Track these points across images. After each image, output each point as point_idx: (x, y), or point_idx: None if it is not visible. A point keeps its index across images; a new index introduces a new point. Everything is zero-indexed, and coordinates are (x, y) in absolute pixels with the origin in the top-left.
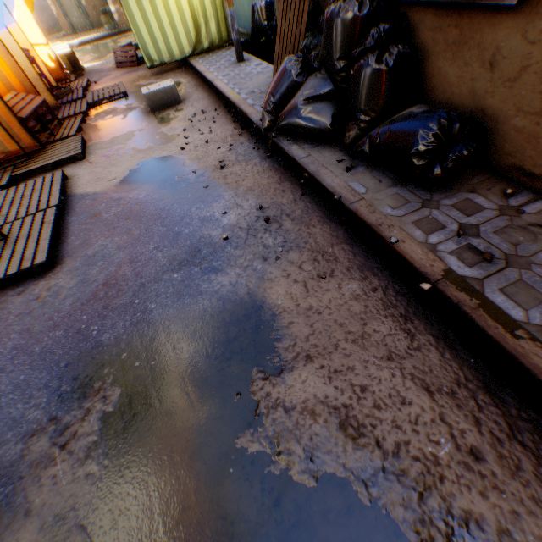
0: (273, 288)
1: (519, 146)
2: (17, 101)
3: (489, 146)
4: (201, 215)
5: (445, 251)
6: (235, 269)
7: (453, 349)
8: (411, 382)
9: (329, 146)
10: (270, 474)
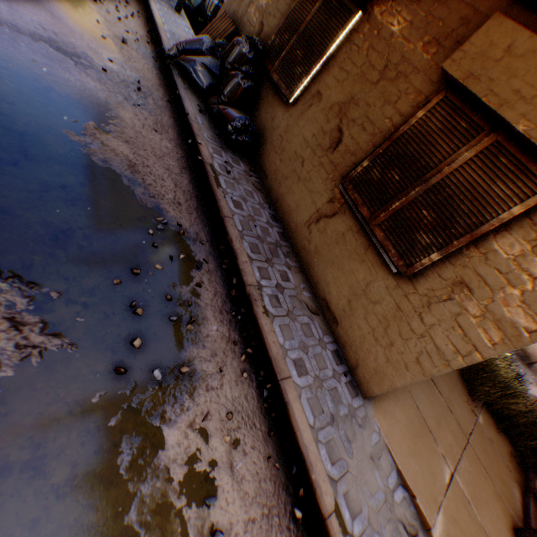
0: (124, 111)
1: (265, 157)
2: None
3: (258, 152)
4: (91, 46)
5: (216, 161)
6: (103, 86)
7: (195, 186)
8: (171, 179)
9: (198, 98)
10: (80, 150)
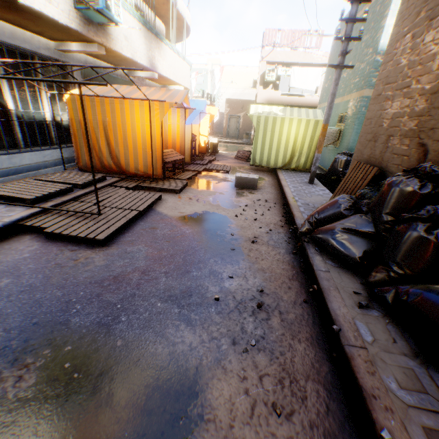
0: (221, 380)
1: None
2: (170, 153)
3: None
4: (213, 267)
5: None
6: (203, 332)
7: None
8: None
9: (350, 273)
10: None
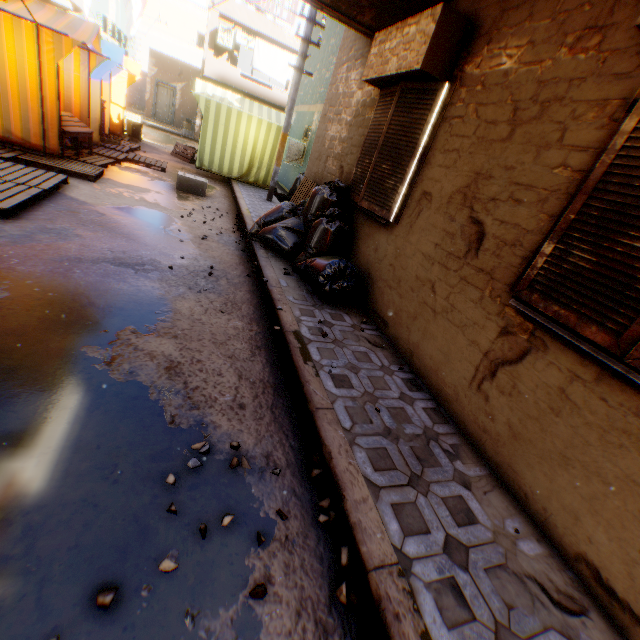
0: (182, 302)
1: (378, 298)
2: (69, 119)
3: (368, 296)
4: (163, 251)
5: (305, 325)
6: (163, 283)
7: (273, 369)
8: (233, 370)
9: (285, 261)
10: (95, 368)
